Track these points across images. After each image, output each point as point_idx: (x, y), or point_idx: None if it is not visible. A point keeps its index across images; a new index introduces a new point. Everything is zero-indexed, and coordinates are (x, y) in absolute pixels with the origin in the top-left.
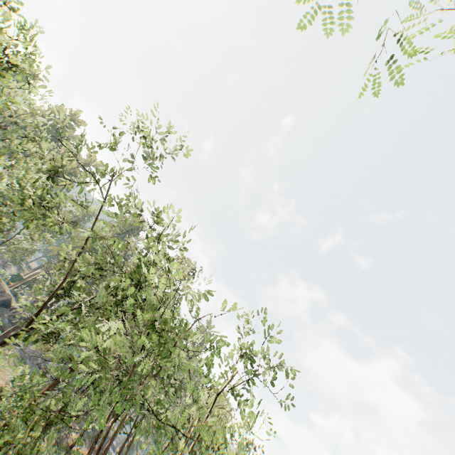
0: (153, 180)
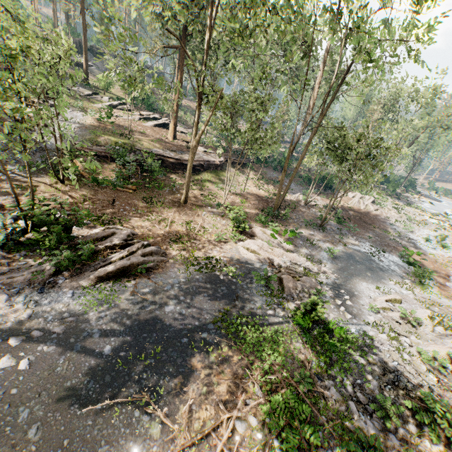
0: None
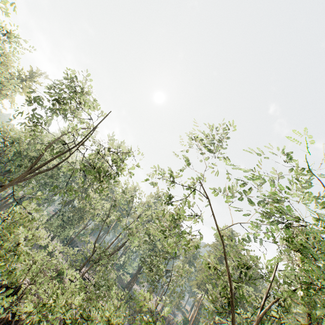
0: (227, 160)
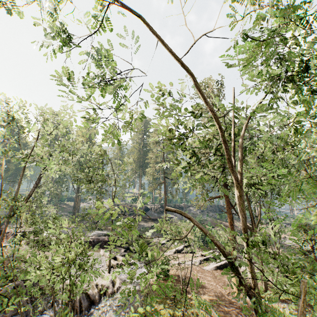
0: None
